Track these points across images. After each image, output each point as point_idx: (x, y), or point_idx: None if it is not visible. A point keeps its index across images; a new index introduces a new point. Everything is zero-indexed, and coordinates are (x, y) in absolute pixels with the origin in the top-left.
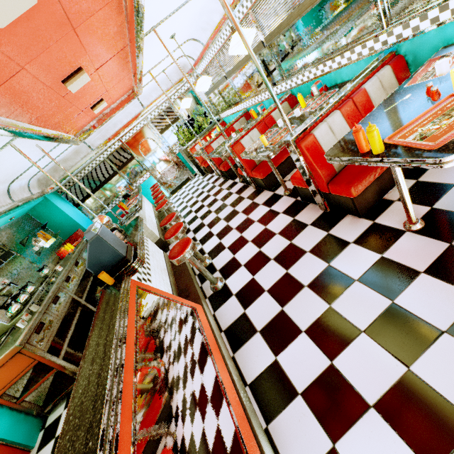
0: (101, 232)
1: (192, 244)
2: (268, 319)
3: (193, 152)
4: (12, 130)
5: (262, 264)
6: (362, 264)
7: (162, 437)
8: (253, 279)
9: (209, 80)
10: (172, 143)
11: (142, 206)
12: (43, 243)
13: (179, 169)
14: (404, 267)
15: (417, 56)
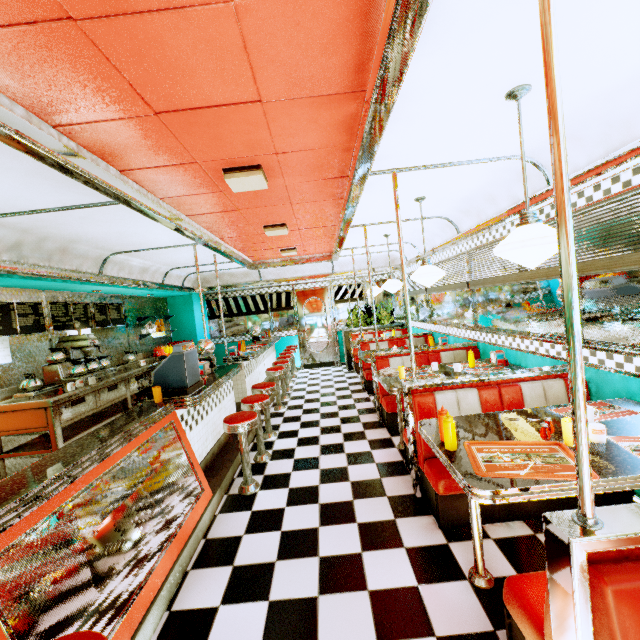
0: (188, 352)
1: (253, 421)
2: (253, 560)
3: (353, 339)
4: (201, 239)
5: (306, 500)
6: (391, 578)
7: (61, 546)
8: (283, 509)
9: (398, 285)
10: (340, 317)
11: (262, 358)
12: (153, 331)
13: (330, 347)
14: (425, 616)
15: (600, 390)
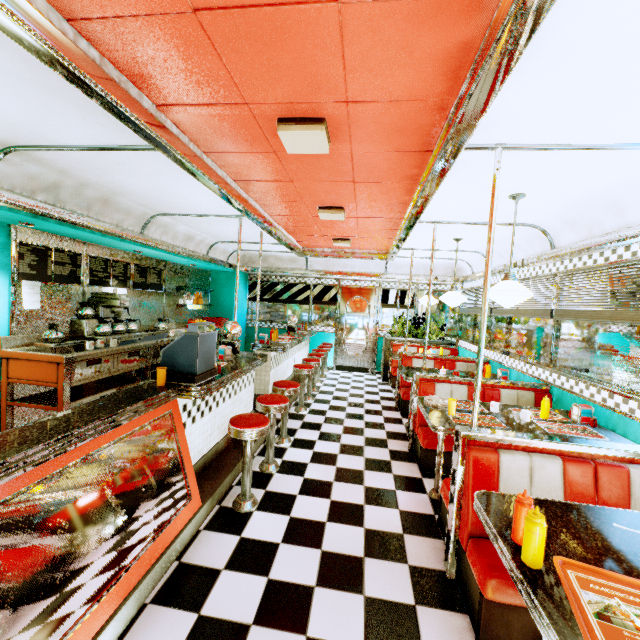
0: (204, 334)
1: (263, 429)
2: (225, 614)
3: (394, 349)
4: (246, 211)
5: (306, 540)
6: None
7: None
8: (276, 546)
9: (461, 300)
10: (383, 323)
11: (293, 351)
12: (190, 302)
13: (367, 352)
14: None
15: None
